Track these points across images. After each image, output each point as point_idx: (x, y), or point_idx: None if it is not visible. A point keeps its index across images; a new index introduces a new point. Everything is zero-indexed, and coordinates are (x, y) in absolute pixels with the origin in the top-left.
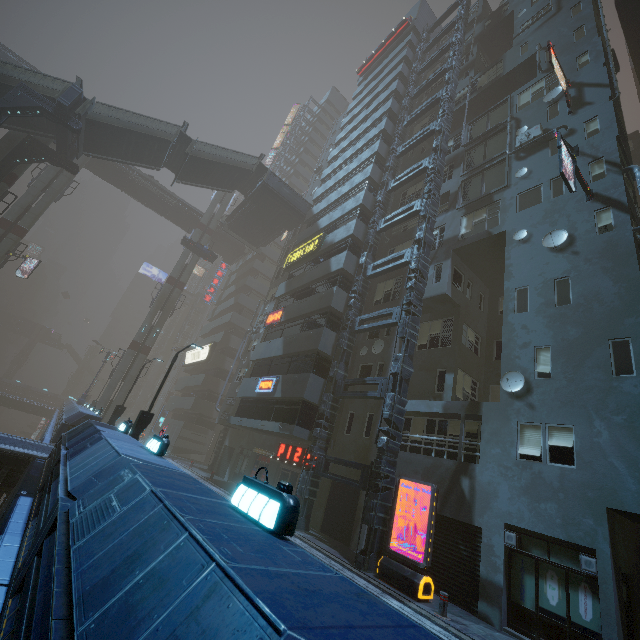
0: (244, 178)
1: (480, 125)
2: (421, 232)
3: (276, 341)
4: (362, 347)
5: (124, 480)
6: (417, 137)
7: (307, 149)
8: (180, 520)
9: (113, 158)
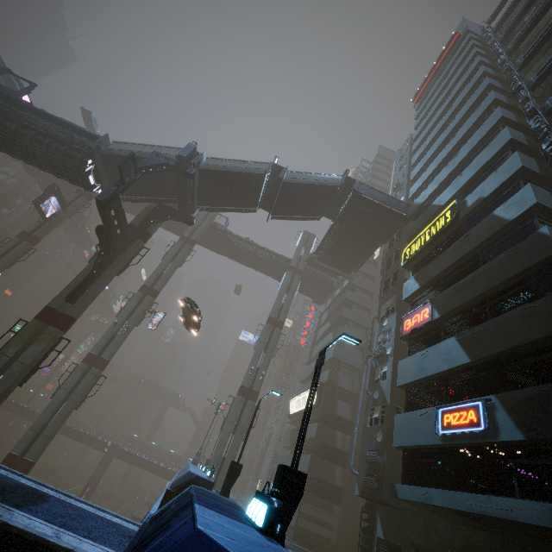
0: (331, 200)
1: None
2: None
3: (440, 346)
4: None
5: None
6: None
7: None
8: None
9: (219, 207)
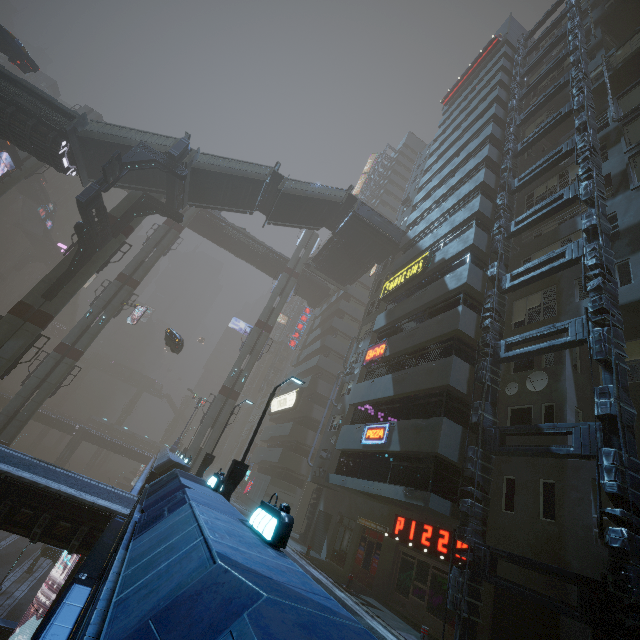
0: (332, 213)
1: (637, 93)
2: (591, 218)
3: (382, 379)
4: (507, 383)
5: None
6: (541, 129)
7: (387, 190)
8: None
9: (212, 205)
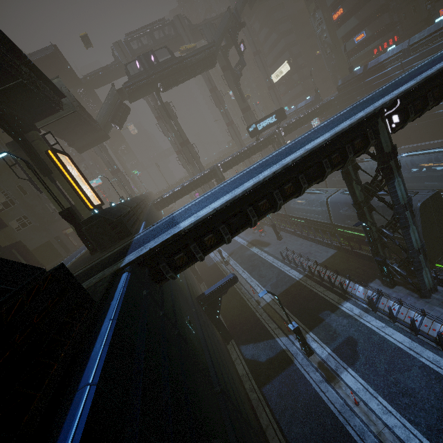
0: None
1: None
2: None
3: (350, 21)
4: None
5: (416, 36)
6: None
7: None
8: (439, 21)
9: None
